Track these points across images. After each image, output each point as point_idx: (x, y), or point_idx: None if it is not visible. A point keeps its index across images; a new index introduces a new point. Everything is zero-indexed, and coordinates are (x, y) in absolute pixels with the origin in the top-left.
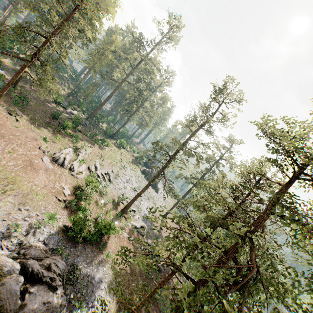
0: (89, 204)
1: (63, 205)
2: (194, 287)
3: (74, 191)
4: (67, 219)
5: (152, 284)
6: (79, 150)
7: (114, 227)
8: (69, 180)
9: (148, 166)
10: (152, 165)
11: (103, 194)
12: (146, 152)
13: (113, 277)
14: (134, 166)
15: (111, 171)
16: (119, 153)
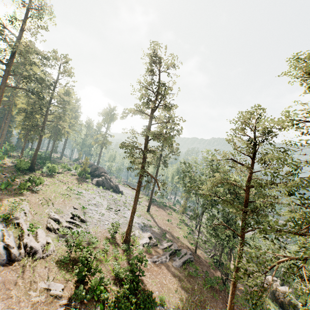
0: (101, 272)
1: None
2: None
3: (64, 278)
4: None
5: (200, 278)
6: (12, 217)
7: (136, 265)
8: (42, 269)
9: (96, 175)
10: (100, 171)
11: (93, 244)
12: (86, 162)
13: None
14: (84, 184)
15: (74, 209)
16: (58, 182)
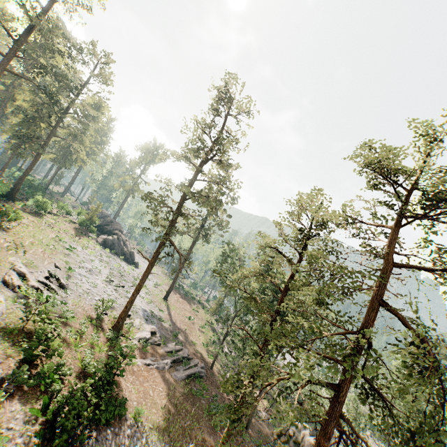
0: (61, 356)
1: (2, 395)
2: (337, 390)
3: (5, 351)
4: (28, 416)
5: (204, 400)
6: None
7: (118, 363)
8: None
9: (107, 230)
10: (114, 227)
11: (67, 319)
12: (97, 210)
13: (160, 438)
14: (84, 239)
15: (55, 268)
16: (45, 225)
